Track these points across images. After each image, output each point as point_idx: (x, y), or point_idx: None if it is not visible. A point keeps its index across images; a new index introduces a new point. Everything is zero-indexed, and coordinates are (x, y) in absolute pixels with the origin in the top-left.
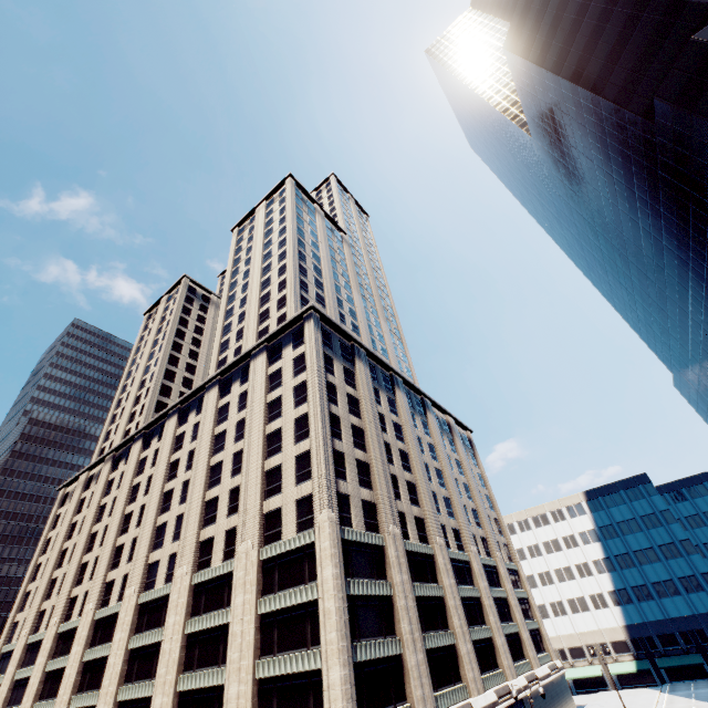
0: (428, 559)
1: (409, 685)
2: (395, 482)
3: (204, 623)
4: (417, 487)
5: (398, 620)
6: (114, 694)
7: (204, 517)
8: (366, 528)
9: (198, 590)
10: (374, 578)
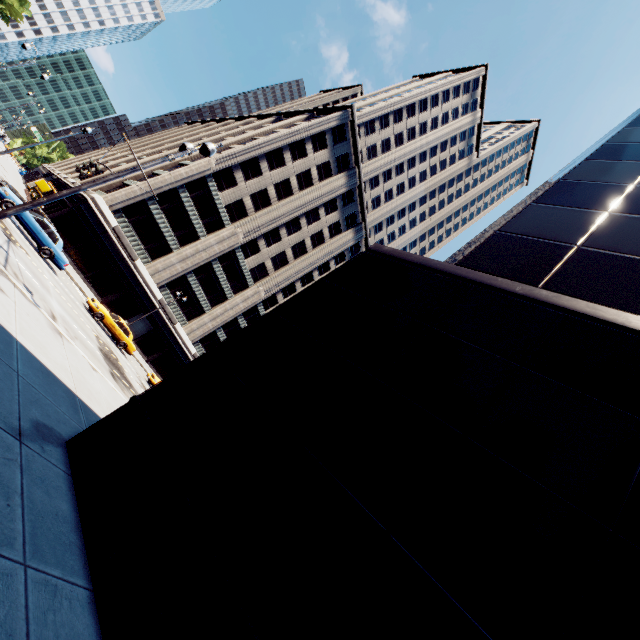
0: (244, 283)
1: (160, 259)
2: (276, 239)
3: None
4: (287, 265)
5: (189, 245)
6: None
7: None
8: (227, 208)
9: None
10: (202, 221)
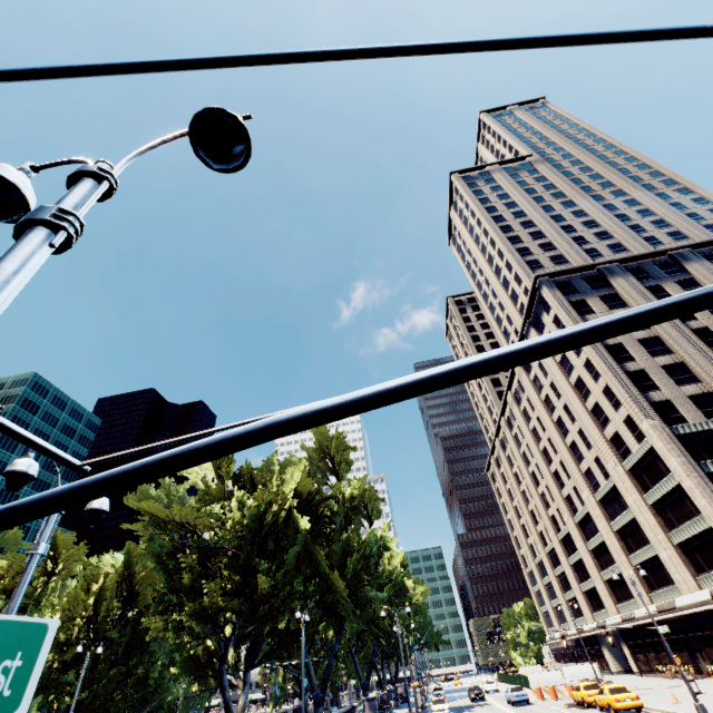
0: None
1: None
2: None
3: (620, 522)
4: None
5: None
6: (599, 577)
7: (574, 457)
8: (708, 416)
9: (603, 503)
10: None
